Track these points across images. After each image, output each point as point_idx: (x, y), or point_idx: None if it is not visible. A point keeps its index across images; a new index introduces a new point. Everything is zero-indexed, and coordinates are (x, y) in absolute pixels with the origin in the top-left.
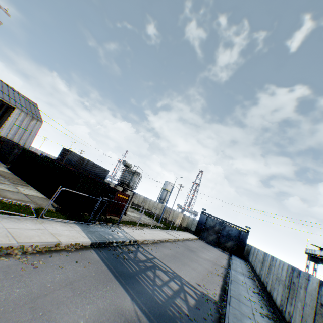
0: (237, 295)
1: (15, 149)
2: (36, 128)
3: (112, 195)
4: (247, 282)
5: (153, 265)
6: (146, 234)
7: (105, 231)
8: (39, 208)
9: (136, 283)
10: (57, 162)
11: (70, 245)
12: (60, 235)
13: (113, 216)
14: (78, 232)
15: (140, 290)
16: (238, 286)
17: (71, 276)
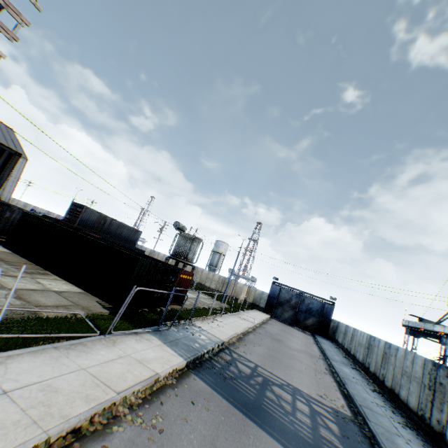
0: (365, 402)
1: (5, 211)
2: (18, 170)
3: (174, 277)
4: (356, 377)
5: (264, 379)
6: (225, 327)
7: (185, 336)
8: (89, 314)
9: (270, 418)
10: (66, 224)
11: (168, 374)
12: (148, 361)
13: (174, 305)
14: (162, 348)
15: (282, 428)
16: (354, 386)
17: (205, 431)
